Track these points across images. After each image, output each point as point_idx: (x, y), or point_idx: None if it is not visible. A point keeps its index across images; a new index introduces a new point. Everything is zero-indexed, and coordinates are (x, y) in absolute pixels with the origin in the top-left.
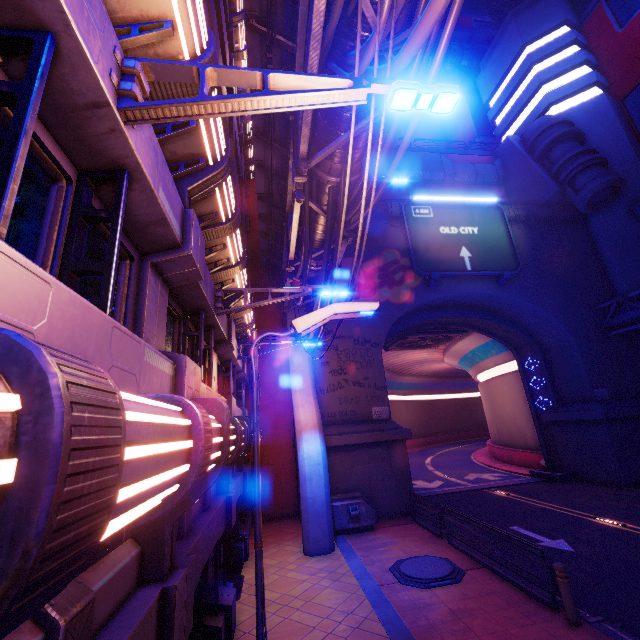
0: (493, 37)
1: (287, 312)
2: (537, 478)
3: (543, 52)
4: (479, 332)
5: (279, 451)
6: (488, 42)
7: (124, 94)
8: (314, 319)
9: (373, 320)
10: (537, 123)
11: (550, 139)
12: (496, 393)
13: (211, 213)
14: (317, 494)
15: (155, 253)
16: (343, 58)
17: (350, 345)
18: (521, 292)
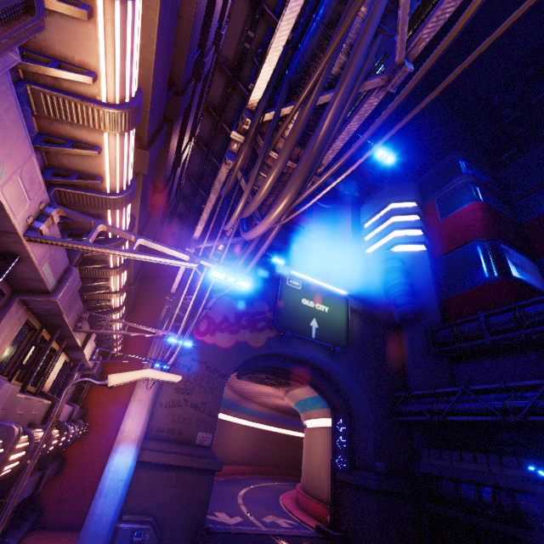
0: (377, 187)
1: (159, 326)
2: (319, 533)
3: (399, 211)
4: (311, 386)
5: (97, 453)
6: (374, 188)
7: (34, 227)
8: (127, 378)
9: (229, 354)
10: (384, 253)
11: (389, 266)
12: (313, 442)
13: (102, 260)
14: (106, 512)
15: (27, 292)
16: (234, 202)
17: (202, 370)
18: (345, 366)
